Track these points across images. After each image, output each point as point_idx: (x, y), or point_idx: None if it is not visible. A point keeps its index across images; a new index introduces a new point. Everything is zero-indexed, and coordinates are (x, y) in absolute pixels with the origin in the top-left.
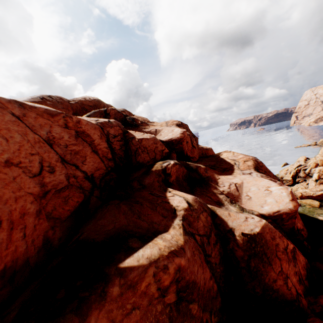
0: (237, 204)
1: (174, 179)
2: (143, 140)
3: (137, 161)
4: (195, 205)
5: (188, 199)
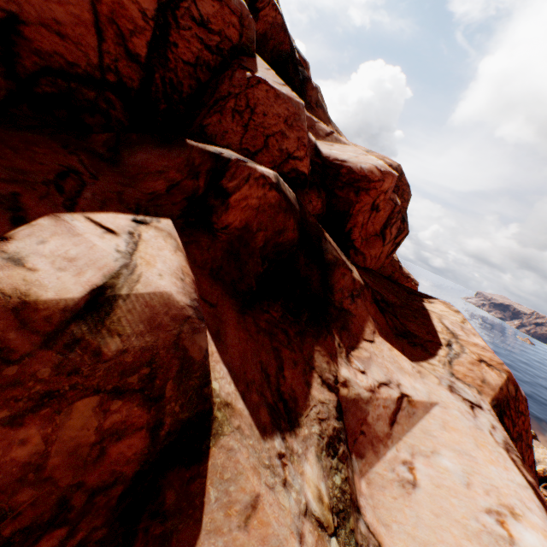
0: (349, 469)
1: (234, 227)
2: (261, 85)
3: (201, 122)
4: (128, 334)
5: (130, 287)
